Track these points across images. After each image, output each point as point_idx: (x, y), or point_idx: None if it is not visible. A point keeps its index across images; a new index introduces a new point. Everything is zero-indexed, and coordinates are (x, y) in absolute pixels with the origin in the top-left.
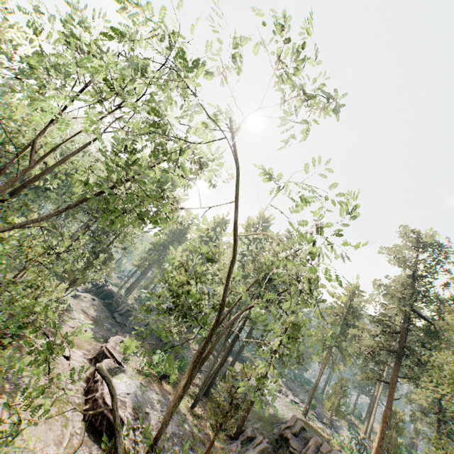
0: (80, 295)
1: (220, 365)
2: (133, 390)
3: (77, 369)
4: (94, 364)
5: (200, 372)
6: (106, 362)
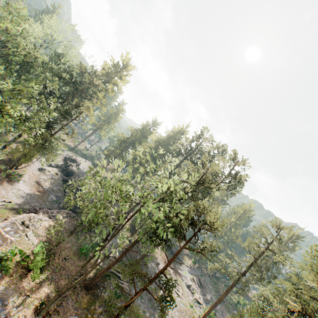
0: (45, 169)
1: (107, 267)
2: None
3: None
4: None
5: (107, 257)
6: None
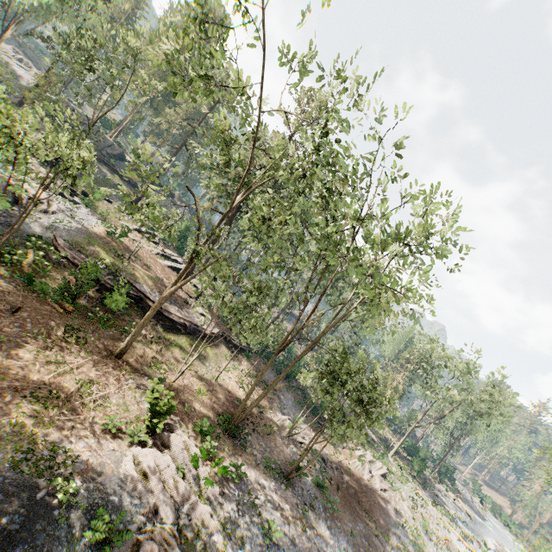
0: None
1: None
2: None
3: None
4: None
5: None
6: None
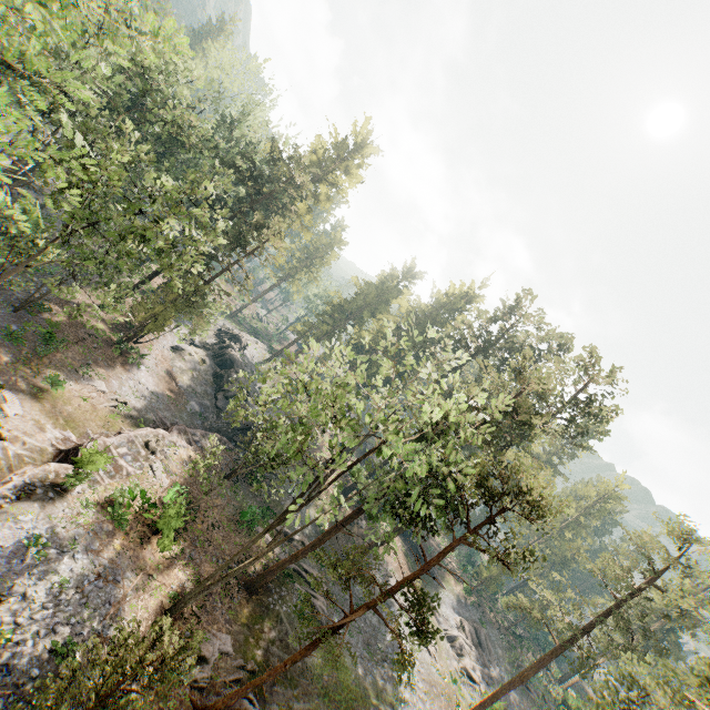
0: (184, 349)
1: (292, 557)
2: (19, 543)
3: (5, 460)
4: (59, 461)
5: (289, 541)
6: (51, 468)
